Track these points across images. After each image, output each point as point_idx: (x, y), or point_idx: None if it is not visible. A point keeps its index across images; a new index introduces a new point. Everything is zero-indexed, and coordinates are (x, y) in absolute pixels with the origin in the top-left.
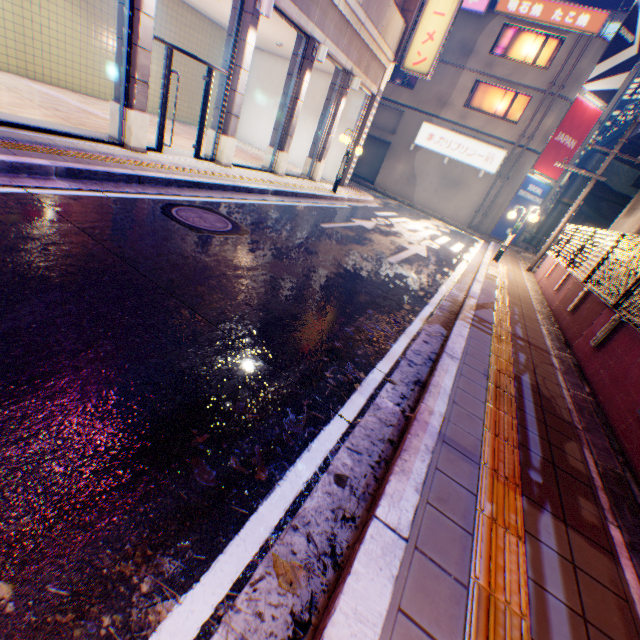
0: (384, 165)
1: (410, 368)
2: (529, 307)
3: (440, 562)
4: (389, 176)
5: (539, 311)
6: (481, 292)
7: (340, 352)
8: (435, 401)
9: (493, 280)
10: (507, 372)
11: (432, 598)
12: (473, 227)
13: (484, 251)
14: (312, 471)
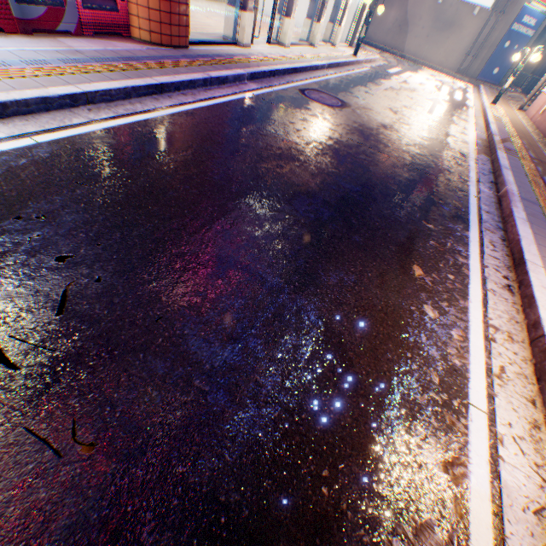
0: (376, 14)
1: (484, 177)
2: (531, 139)
3: (540, 227)
4: (380, 26)
5: (538, 142)
6: (498, 131)
7: (450, 170)
8: (510, 187)
9: (500, 121)
10: (535, 176)
11: (541, 233)
12: (461, 72)
13: (477, 96)
14: (476, 210)
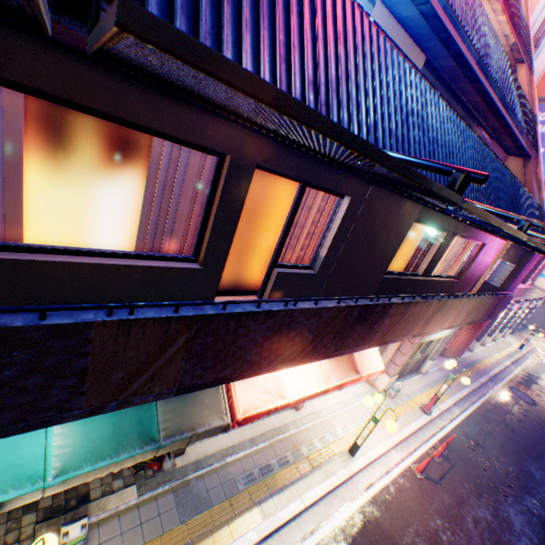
0: None
1: None
2: None
3: None
4: None
5: None
6: None
7: None
8: None
9: None
10: None
11: None
12: None
13: None
14: None
